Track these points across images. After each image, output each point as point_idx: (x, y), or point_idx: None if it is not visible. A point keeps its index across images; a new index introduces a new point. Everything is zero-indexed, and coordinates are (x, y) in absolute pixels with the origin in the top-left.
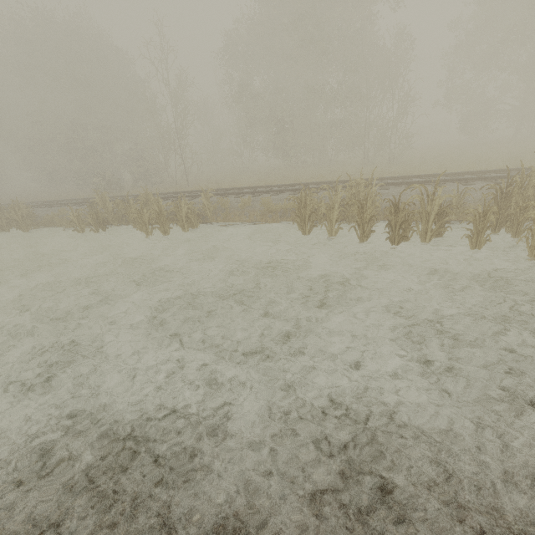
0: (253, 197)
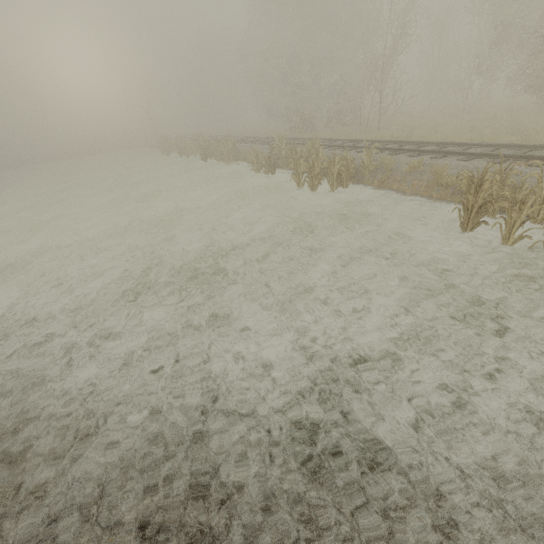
0: (431, 159)
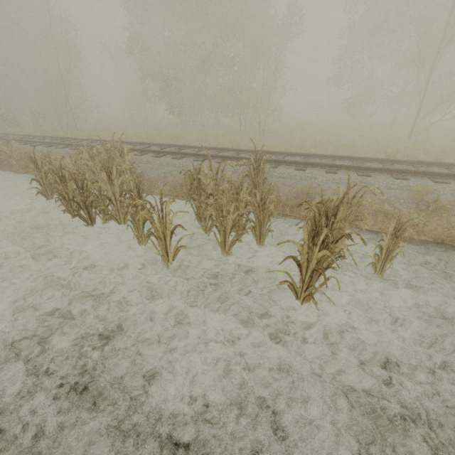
0: (69, 150)
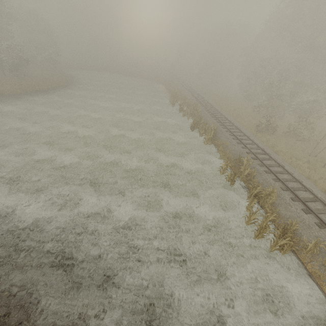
0: None
